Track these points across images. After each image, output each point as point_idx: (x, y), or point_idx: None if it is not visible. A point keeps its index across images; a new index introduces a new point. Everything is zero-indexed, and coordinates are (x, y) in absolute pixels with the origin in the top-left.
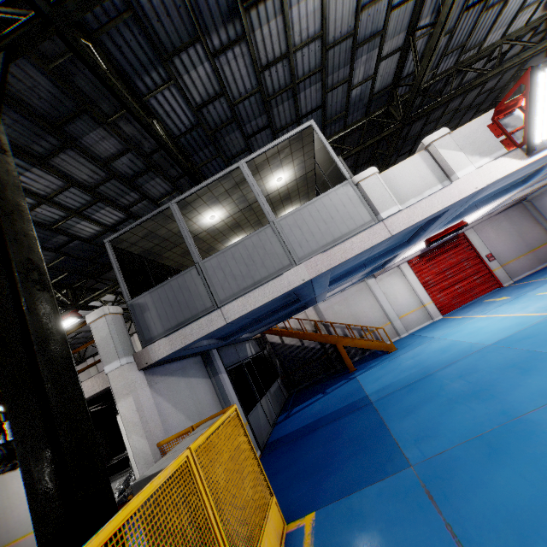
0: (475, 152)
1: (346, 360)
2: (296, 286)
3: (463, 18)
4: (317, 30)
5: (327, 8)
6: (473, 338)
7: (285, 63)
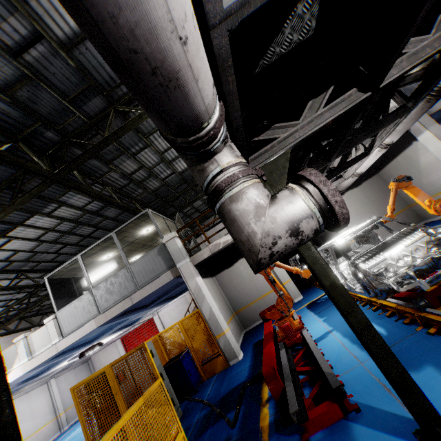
0: None
1: None
2: None
3: None
4: None
5: None
6: None
7: None
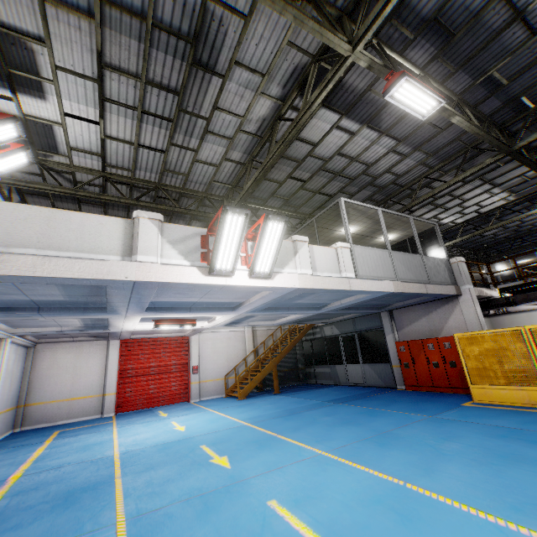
0: None
1: None
2: None
3: None
4: None
5: None
6: None
7: None
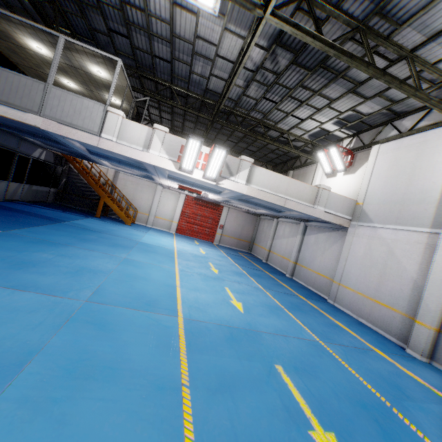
0: (166, 150)
1: (99, 209)
2: (29, 124)
3: (264, 100)
4: (168, 19)
5: (175, 15)
6: (147, 239)
7: (143, 15)
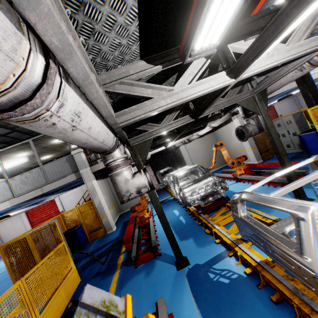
0: None
1: None
2: (286, 90)
3: None
4: None
5: None
6: None
7: None
